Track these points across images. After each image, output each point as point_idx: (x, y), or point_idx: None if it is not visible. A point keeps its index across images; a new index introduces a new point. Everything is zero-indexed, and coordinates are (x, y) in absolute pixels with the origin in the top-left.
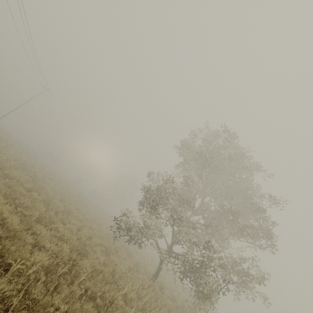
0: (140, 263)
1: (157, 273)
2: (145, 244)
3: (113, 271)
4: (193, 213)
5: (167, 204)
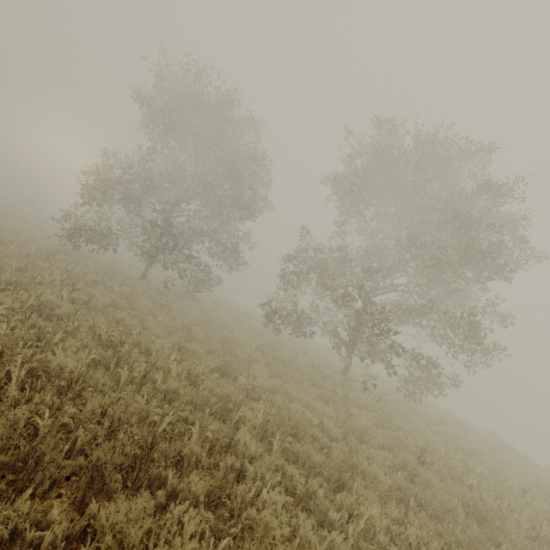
0: (123, 269)
1: (145, 273)
2: (107, 240)
3: (48, 256)
4: (180, 201)
5: (128, 190)
